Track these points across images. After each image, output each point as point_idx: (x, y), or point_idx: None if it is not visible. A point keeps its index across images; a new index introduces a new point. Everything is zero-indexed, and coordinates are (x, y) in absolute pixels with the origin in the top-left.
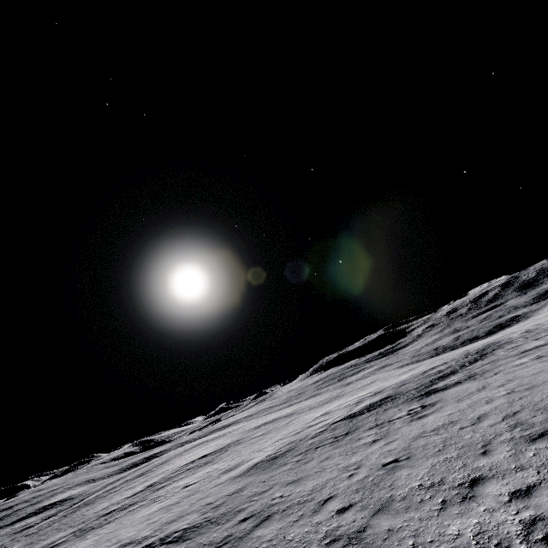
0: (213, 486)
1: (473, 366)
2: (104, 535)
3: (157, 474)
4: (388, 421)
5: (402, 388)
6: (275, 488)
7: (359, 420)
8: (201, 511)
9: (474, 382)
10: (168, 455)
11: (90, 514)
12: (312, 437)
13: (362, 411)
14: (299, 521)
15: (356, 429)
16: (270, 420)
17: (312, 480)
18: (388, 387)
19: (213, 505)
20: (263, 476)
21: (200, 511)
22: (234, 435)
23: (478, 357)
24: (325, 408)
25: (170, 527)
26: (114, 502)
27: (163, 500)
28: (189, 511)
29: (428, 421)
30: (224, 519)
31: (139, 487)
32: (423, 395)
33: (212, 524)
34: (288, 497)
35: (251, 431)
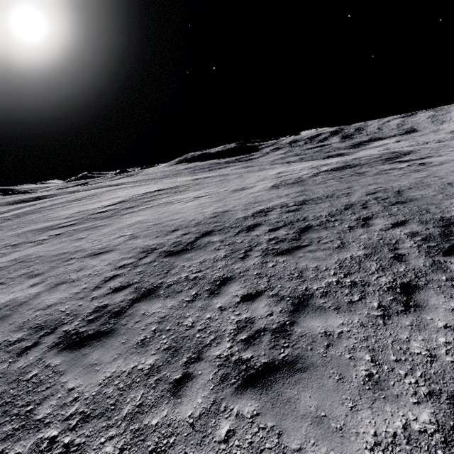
0: (249, 194)
1: (413, 155)
2: (155, 214)
3: (110, 198)
4: (397, 168)
5: (352, 163)
6: (357, 187)
7: (352, 170)
8: (285, 198)
9: (444, 157)
10: (82, 194)
11: (61, 215)
12: (310, 177)
13: (338, 169)
14: (446, 189)
15: (365, 172)
16: (201, 177)
17: (397, 182)
18: (330, 163)
19: (293, 196)
20: (314, 187)
21: (283, 198)
22: (168, 183)
23: (403, 153)
24: (271, 171)
25: (267, 204)
26: (84, 209)
27: (188, 202)
28: (264, 199)
29: (451, 165)
30: (339, 196)
31: (102, 203)
32: (398, 162)
33: (330, 198)
34: (392, 187)
35: (190, 181)
